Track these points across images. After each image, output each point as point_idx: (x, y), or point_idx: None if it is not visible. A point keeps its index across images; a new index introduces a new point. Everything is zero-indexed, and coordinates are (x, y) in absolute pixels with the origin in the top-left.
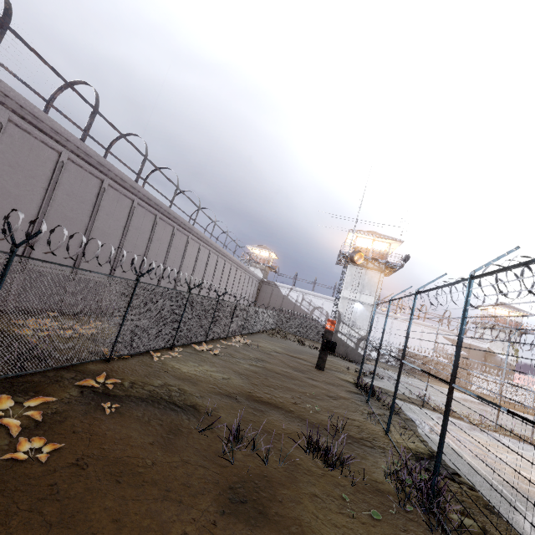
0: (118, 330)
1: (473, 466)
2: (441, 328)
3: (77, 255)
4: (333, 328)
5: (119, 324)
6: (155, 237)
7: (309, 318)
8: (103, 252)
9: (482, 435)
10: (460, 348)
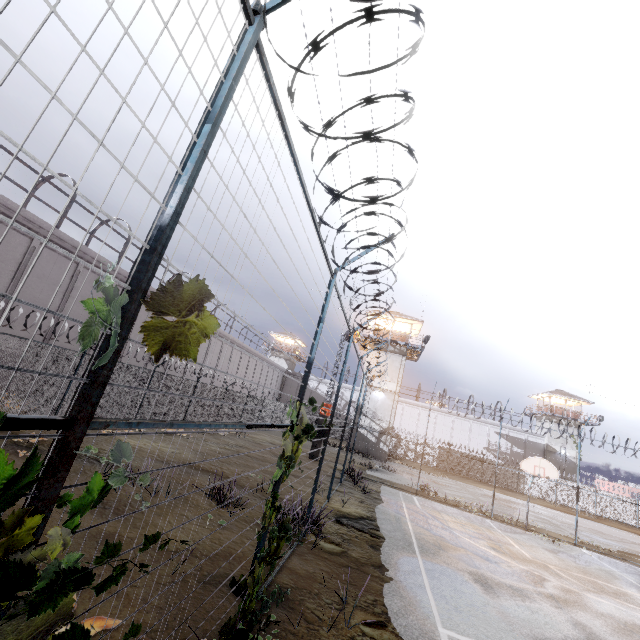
0: (61, 399)
1: (406, 528)
2: (492, 421)
3: (45, 336)
4: (328, 412)
5: (62, 394)
6: (140, 320)
7: (336, 413)
8: (75, 333)
9: (464, 518)
10: (337, 395)
